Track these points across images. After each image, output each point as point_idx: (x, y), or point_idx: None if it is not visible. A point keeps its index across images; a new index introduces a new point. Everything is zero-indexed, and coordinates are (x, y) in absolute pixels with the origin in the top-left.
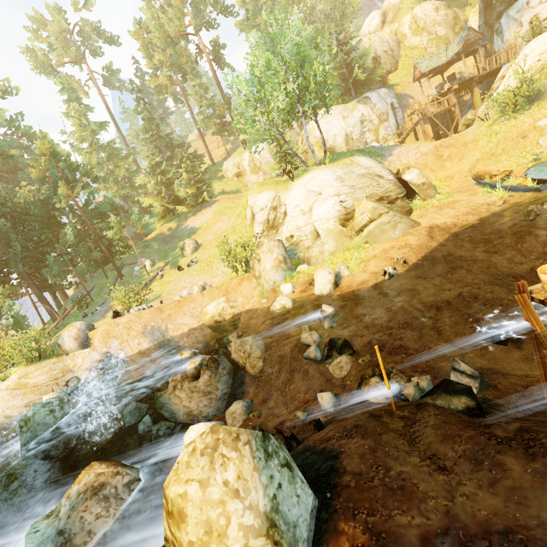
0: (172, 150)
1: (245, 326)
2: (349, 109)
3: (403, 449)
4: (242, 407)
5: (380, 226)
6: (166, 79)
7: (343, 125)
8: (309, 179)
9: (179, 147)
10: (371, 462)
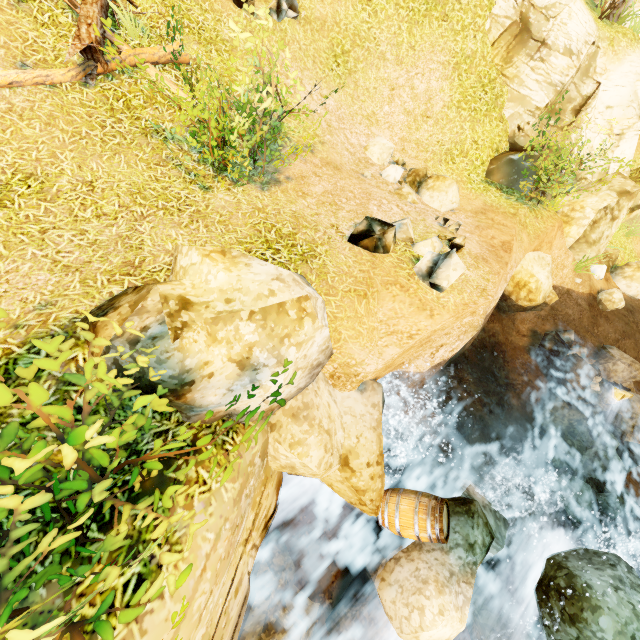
0: None
1: (552, 312)
2: None
3: None
4: None
5: None
6: None
7: None
8: None
9: None
10: None
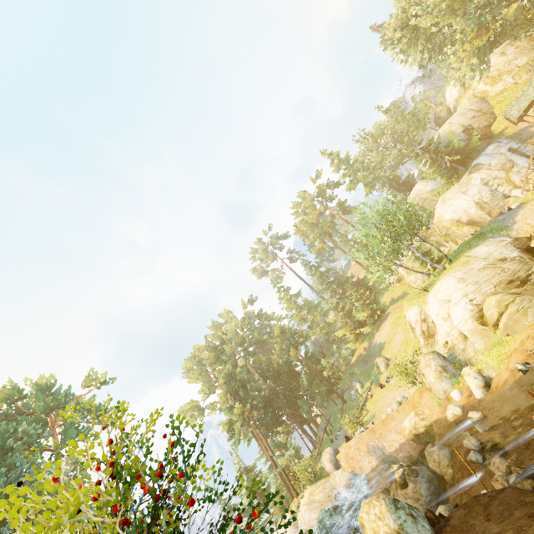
0: (342, 286)
1: (438, 436)
2: (464, 184)
3: (480, 513)
4: (443, 510)
5: (511, 318)
6: (320, 244)
7: (466, 198)
8: (436, 291)
9: (346, 282)
10: (462, 520)
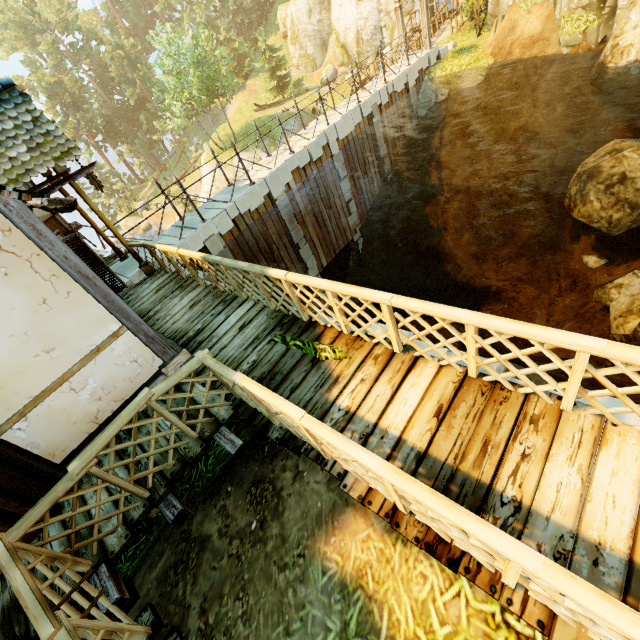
0: None
1: None
2: None
3: None
4: None
5: None
6: None
7: (354, 14)
8: (203, 172)
9: None
10: None
